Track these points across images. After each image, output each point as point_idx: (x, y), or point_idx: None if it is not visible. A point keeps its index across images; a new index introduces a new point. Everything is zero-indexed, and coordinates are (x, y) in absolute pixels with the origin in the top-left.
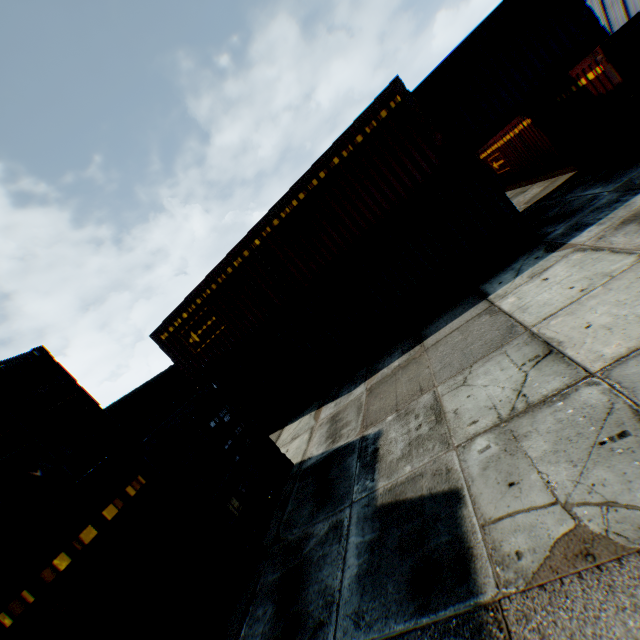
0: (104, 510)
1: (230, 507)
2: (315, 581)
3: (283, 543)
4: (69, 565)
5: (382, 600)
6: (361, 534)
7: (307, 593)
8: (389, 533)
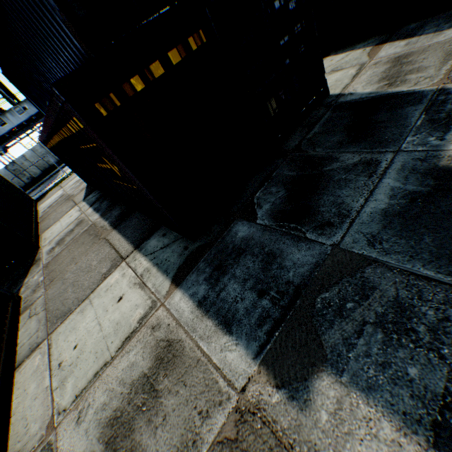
0: (168, 53)
1: (268, 107)
2: (331, 194)
3: (303, 154)
4: (142, 91)
5: (410, 243)
6: (401, 182)
7: (320, 198)
8: (446, 196)
